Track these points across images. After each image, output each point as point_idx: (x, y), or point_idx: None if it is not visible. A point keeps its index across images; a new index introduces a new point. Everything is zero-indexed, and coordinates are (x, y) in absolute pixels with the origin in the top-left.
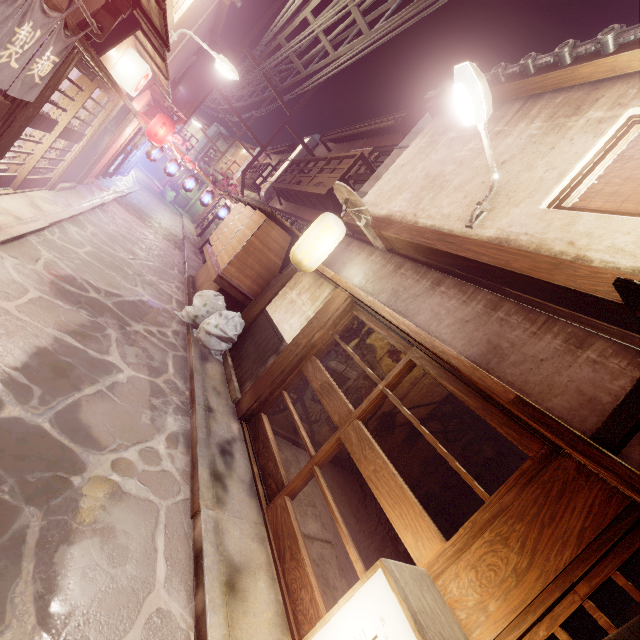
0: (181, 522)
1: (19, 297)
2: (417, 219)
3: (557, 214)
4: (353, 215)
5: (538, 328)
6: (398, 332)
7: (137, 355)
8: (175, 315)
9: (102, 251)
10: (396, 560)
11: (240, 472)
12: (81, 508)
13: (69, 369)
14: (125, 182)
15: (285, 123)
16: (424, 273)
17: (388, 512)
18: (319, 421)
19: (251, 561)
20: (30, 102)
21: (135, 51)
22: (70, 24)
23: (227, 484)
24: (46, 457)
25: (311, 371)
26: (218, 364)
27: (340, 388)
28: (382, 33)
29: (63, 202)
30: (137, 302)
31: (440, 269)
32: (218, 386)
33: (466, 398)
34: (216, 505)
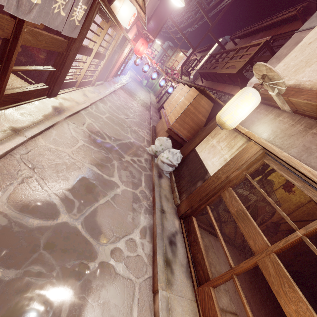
0: (147, 296)
1: (74, 145)
2: None
3: None
4: (267, 87)
5: None
6: None
7: (127, 176)
8: (146, 149)
9: (113, 115)
10: None
11: (180, 258)
12: (92, 287)
13: (93, 187)
14: (125, 78)
15: (208, 31)
16: None
17: None
18: (226, 222)
19: None
20: (76, 39)
21: (128, 0)
22: None
23: (173, 268)
24: (77, 249)
25: (228, 198)
26: (167, 179)
27: (243, 205)
28: None
29: (97, 91)
30: (128, 143)
31: None
32: (167, 194)
33: None
34: (167, 286)
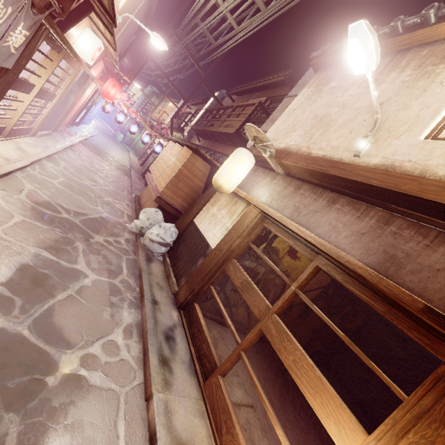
0: (137, 406)
1: (6, 222)
2: (310, 150)
3: (437, 144)
4: (260, 149)
5: (431, 241)
6: (304, 242)
7: (99, 261)
8: (126, 226)
9: (71, 181)
10: (300, 412)
11: (181, 354)
12: (54, 407)
13: (45, 279)
14: (88, 129)
15: (201, 82)
16: (320, 193)
17: (310, 400)
18: (237, 305)
19: (195, 436)
20: (9, 69)
21: (91, 30)
22: (36, 4)
23: (172, 367)
24: (24, 362)
25: (232, 271)
26: (159, 263)
27: (252, 280)
28: (276, 9)
29: (42, 145)
30: (98, 218)
31: (331, 189)
32: (160, 281)
33: (372, 302)
34: (165, 388)
